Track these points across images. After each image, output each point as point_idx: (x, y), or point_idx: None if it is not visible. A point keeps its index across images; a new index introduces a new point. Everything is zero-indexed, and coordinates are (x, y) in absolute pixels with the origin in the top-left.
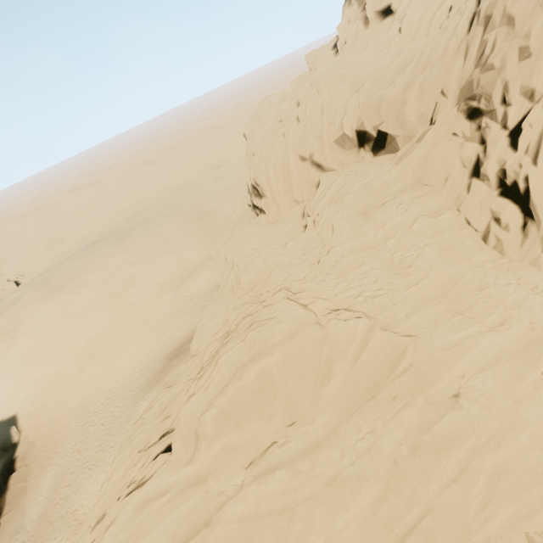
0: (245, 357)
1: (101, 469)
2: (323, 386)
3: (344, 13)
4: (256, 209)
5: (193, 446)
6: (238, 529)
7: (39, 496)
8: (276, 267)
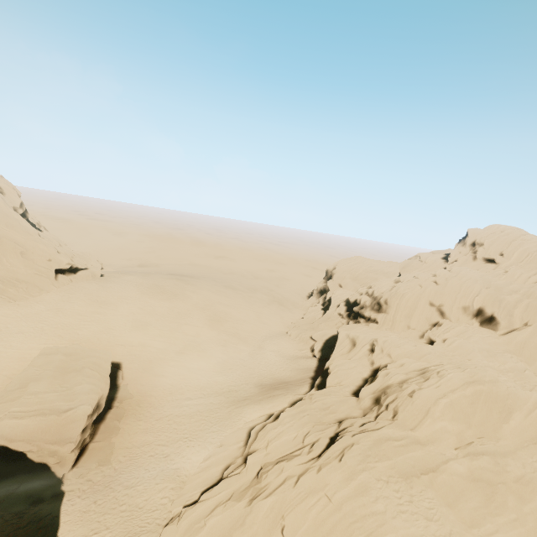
0: (468, 379)
1: (204, 445)
2: (504, 422)
3: (457, 247)
4: (362, 318)
5: (419, 419)
6: (459, 481)
7: (128, 442)
8: (428, 353)
